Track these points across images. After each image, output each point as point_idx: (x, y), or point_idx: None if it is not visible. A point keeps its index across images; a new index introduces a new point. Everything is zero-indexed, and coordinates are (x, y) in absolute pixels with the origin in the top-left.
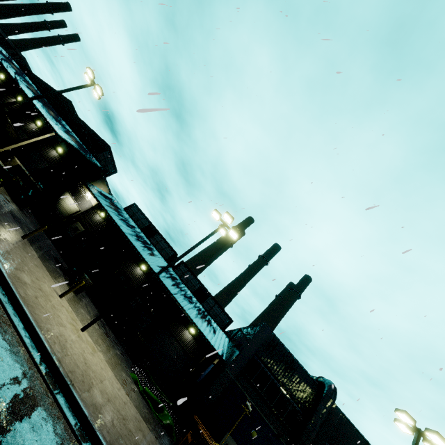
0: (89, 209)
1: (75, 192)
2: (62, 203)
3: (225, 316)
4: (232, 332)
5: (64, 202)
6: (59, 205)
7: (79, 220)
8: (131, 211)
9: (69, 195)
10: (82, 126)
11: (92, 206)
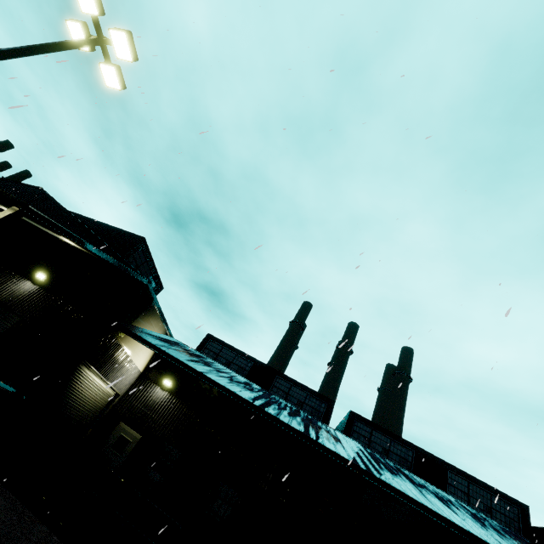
0: (134, 383)
1: (100, 359)
2: (76, 396)
3: (505, 503)
4: (533, 532)
5: (79, 393)
6: (69, 405)
7: (122, 418)
8: (209, 352)
9: (89, 371)
10: (75, 219)
11: (138, 374)
